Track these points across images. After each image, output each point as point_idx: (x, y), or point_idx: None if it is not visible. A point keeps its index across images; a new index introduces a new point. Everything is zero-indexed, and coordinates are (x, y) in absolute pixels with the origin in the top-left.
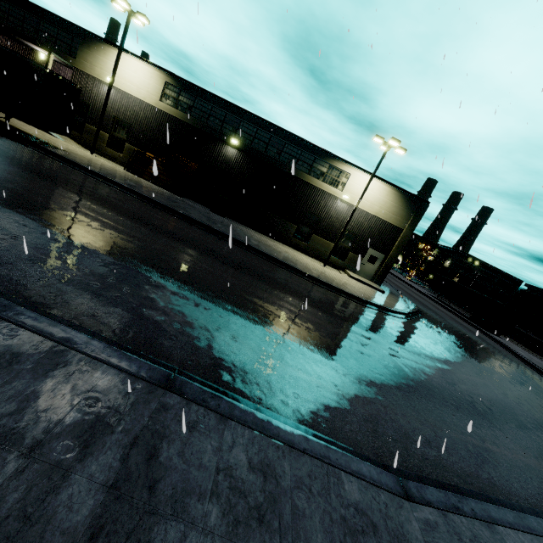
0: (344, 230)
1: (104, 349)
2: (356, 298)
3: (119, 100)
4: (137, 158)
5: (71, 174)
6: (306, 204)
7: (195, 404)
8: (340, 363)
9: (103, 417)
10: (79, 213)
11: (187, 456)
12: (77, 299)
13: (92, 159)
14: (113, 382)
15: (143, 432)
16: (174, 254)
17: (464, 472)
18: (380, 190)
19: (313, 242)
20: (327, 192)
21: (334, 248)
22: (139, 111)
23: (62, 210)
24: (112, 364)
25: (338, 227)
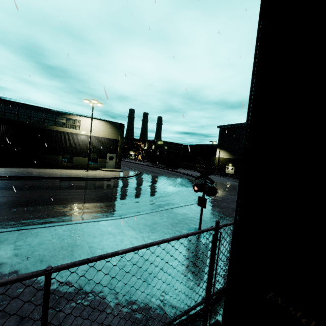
0: (90, 149)
1: None
2: (107, 178)
3: None
4: None
5: None
6: (62, 142)
7: (34, 229)
8: (100, 202)
9: None
10: None
11: (38, 237)
12: None
13: None
14: None
15: (17, 239)
16: None
17: (147, 209)
18: (99, 124)
19: (75, 161)
20: (71, 132)
21: (88, 160)
22: None
23: None
24: None
25: (86, 149)
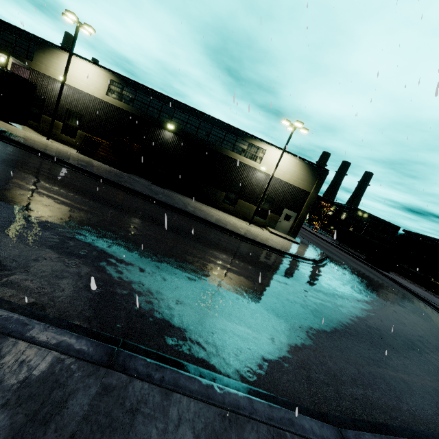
0: (264, 195)
1: (43, 331)
2: (278, 250)
3: (71, 95)
4: (87, 142)
5: (27, 157)
6: (232, 175)
7: (139, 380)
8: (271, 312)
9: (35, 416)
10: (31, 191)
11: None
12: (21, 276)
13: (47, 144)
14: (50, 368)
15: (81, 426)
16: (120, 223)
17: (388, 406)
18: (290, 162)
19: (239, 205)
20: (248, 165)
21: (257, 209)
22: (89, 104)
23: (14, 190)
24: (51, 347)
25: (259, 193)
